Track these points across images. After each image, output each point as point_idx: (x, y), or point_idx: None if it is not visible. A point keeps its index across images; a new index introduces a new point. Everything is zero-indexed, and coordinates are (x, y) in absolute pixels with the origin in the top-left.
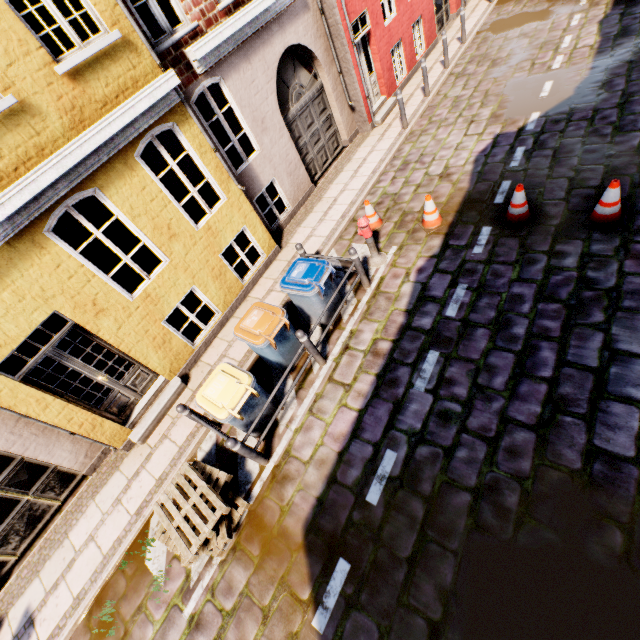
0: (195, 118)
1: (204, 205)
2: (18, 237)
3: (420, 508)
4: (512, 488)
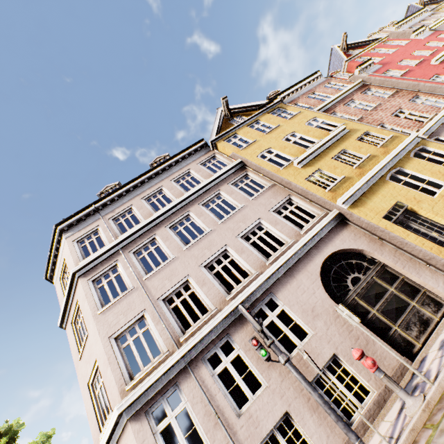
0: (431, 140)
1: None
2: (378, 182)
3: None
4: None
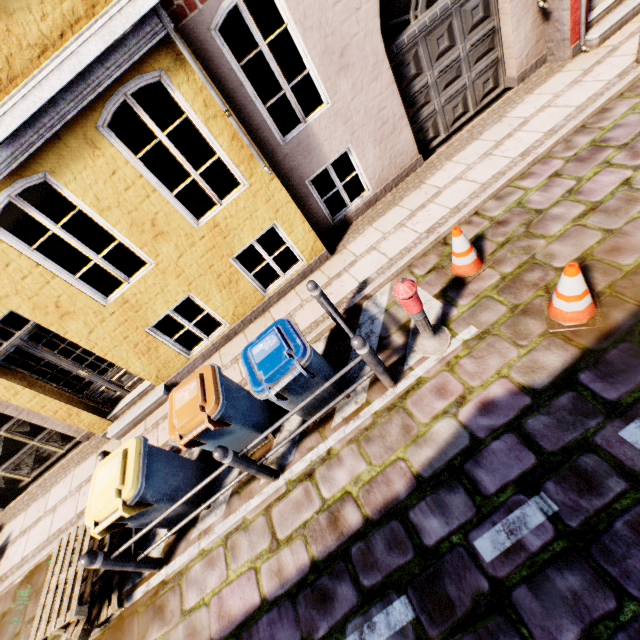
0: (192, 62)
1: (210, 194)
2: None
3: None
4: None
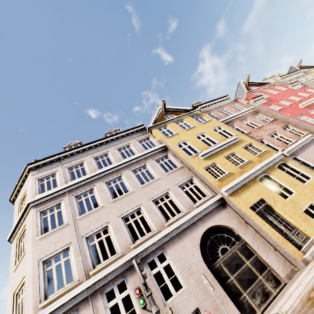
0: (290, 159)
1: (303, 178)
2: (251, 181)
3: None
4: None
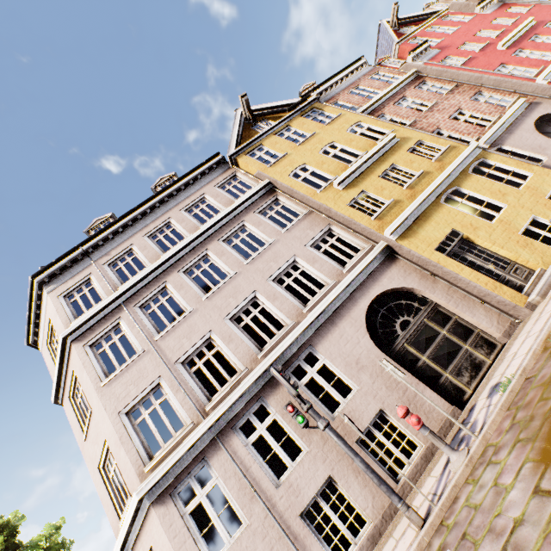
0: (492, 151)
1: (517, 180)
2: (432, 205)
3: None
4: None
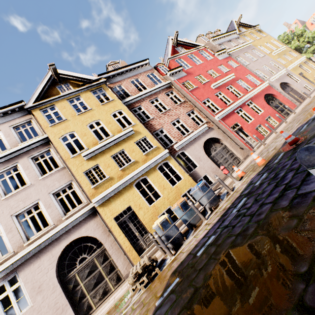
0: (173, 158)
1: (175, 180)
2: (128, 186)
3: (213, 249)
4: (253, 226)
